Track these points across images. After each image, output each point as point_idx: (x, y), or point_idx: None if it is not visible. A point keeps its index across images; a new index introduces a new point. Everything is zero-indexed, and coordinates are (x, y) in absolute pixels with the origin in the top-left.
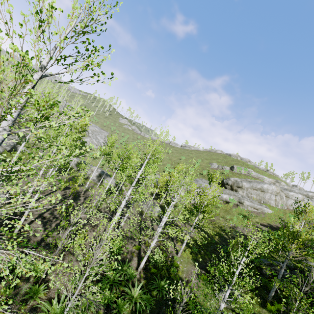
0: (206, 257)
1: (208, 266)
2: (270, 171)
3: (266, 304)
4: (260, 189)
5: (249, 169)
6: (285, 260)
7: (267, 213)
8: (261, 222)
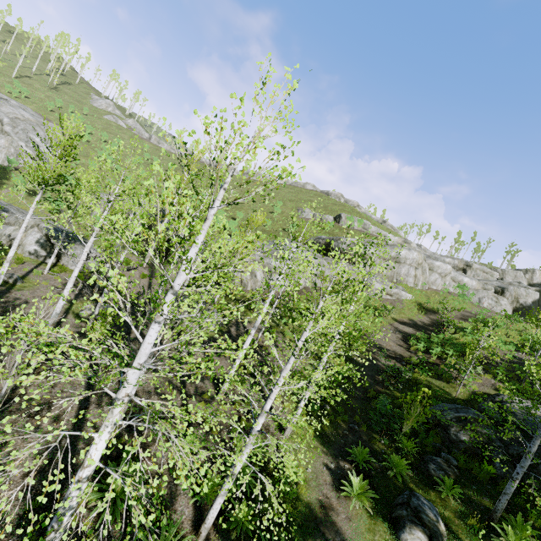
0: (339, 421)
1: (350, 446)
2: (388, 223)
3: (492, 525)
4: (394, 258)
5: (365, 220)
6: (536, 436)
7: (405, 301)
8: (399, 317)
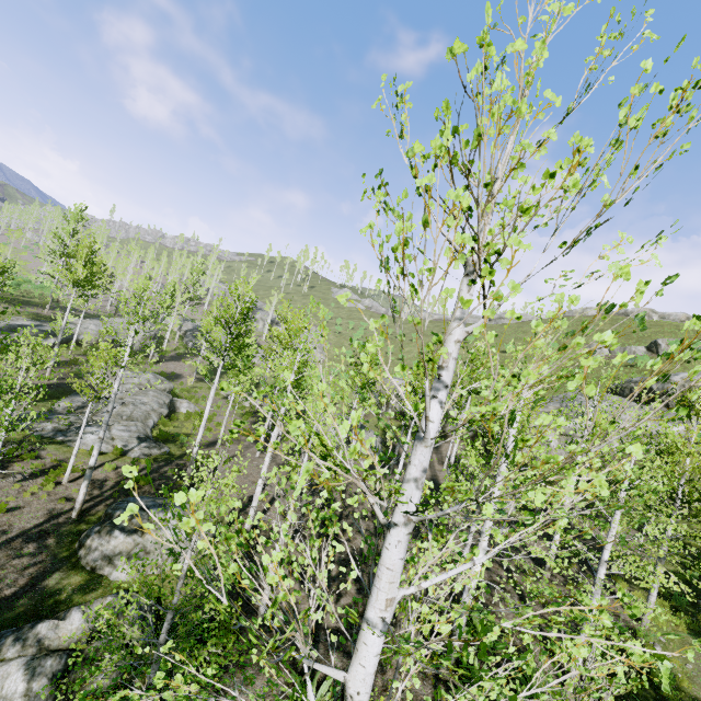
0: None
1: None
2: None
3: None
4: None
5: None
6: None
7: None
8: None
